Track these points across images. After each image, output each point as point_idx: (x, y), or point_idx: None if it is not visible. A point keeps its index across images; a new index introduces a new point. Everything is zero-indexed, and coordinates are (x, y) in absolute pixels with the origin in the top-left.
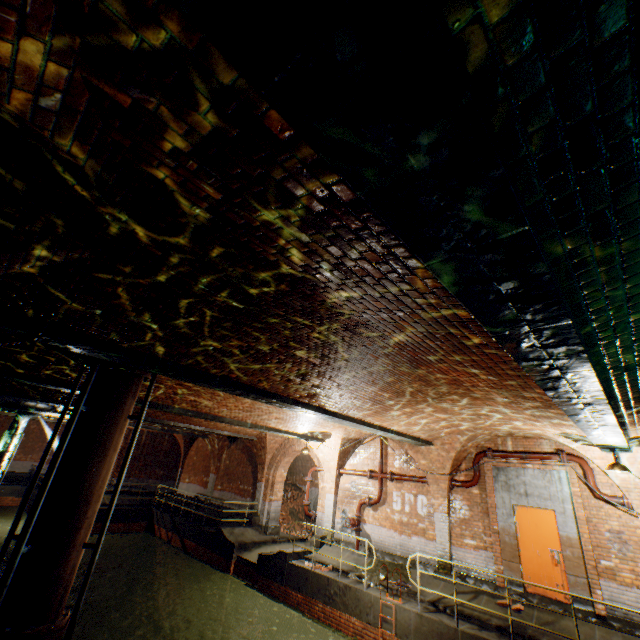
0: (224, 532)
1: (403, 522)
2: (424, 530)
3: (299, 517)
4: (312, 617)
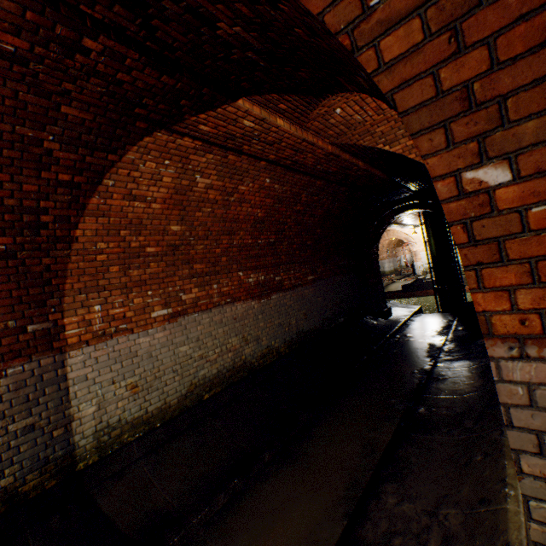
0: None
1: None
2: None
3: None
4: None
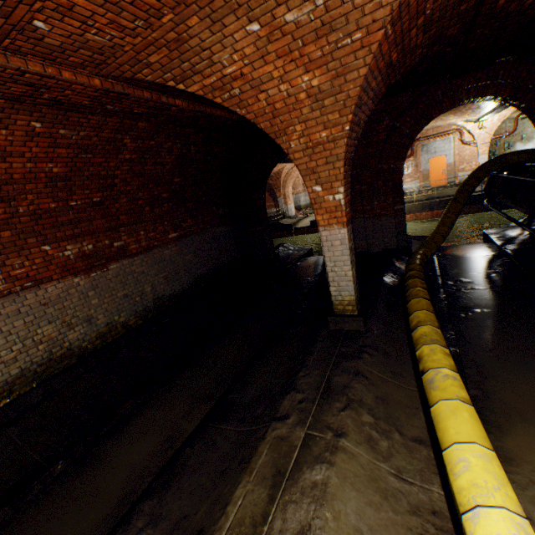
0: (281, 223)
1: None
2: None
3: None
4: None
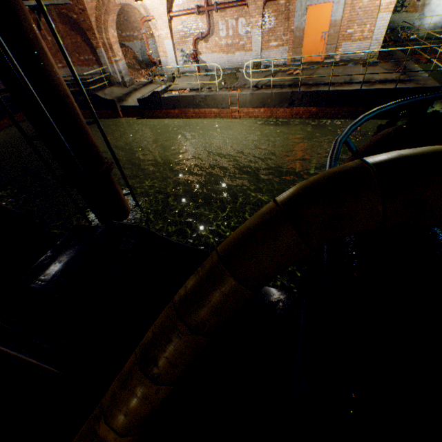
0: (100, 96)
1: (229, 45)
2: (244, 46)
3: (136, 69)
4: (188, 118)
